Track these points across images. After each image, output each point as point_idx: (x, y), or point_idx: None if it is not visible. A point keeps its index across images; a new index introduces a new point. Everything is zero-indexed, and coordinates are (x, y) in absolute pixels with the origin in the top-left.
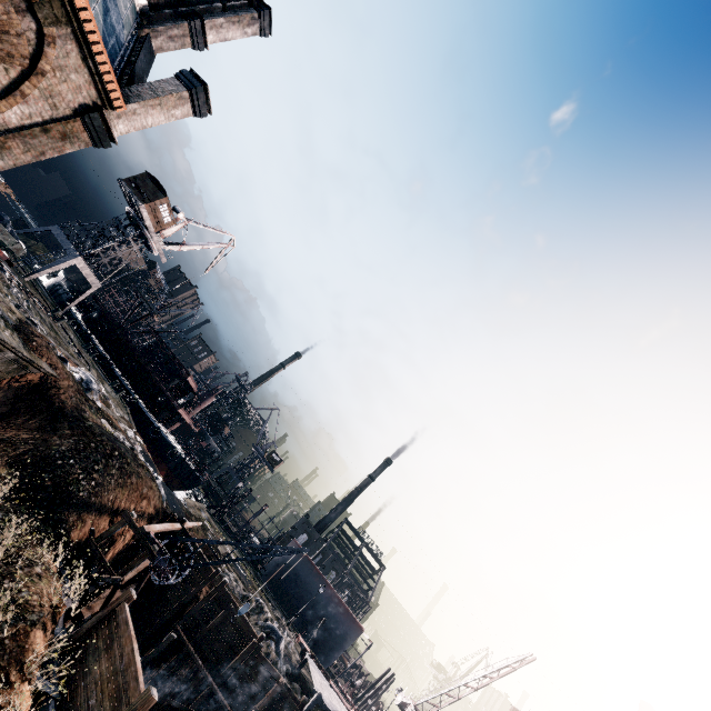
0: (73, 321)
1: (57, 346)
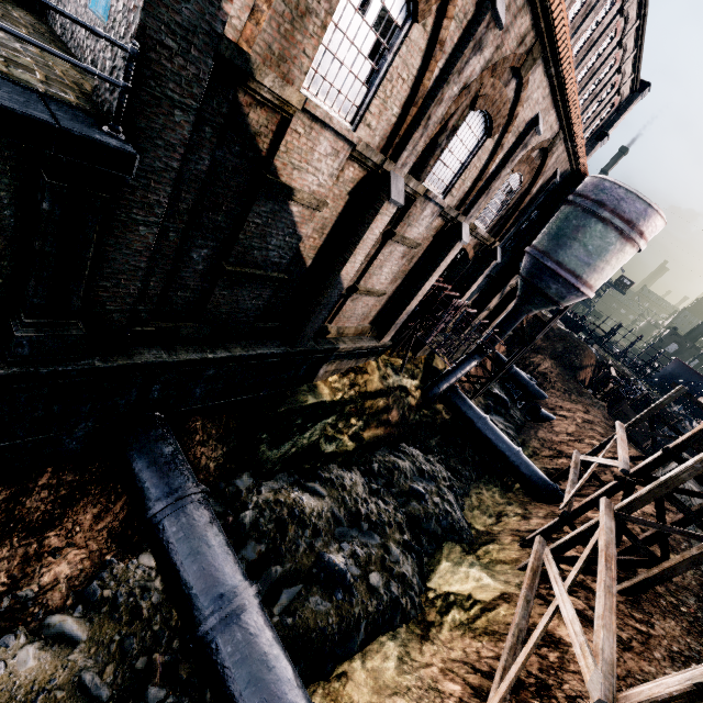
0: None
1: None
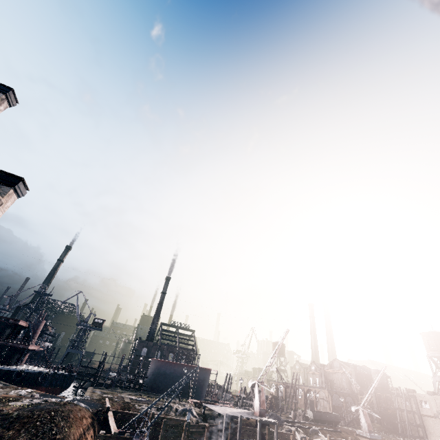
0: None
1: None
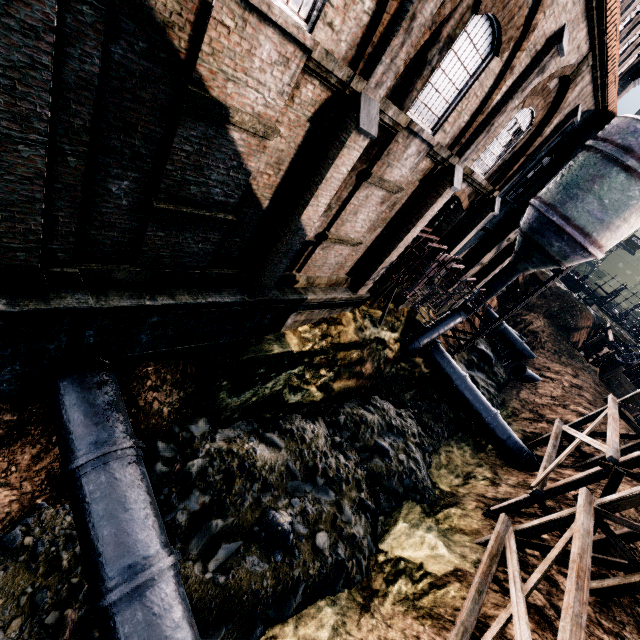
0: None
1: None
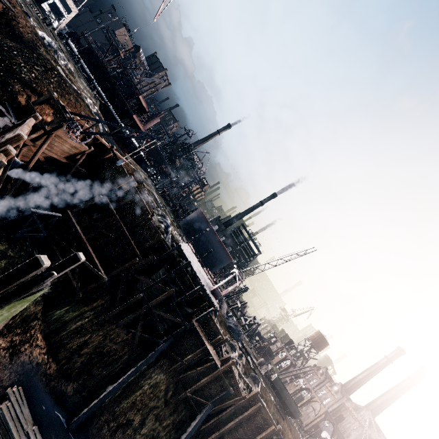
0: (70, 48)
1: (32, 20)
